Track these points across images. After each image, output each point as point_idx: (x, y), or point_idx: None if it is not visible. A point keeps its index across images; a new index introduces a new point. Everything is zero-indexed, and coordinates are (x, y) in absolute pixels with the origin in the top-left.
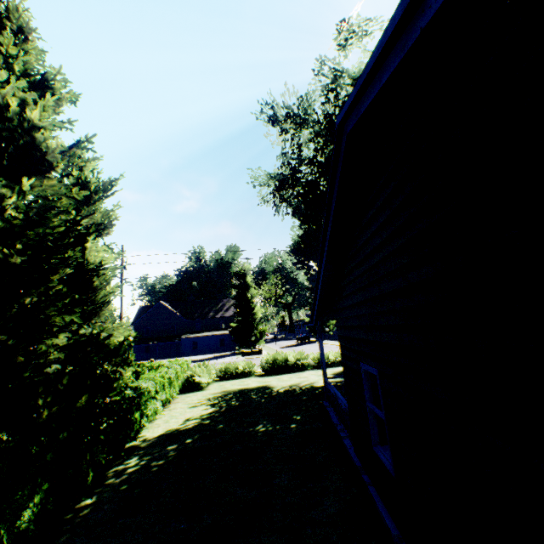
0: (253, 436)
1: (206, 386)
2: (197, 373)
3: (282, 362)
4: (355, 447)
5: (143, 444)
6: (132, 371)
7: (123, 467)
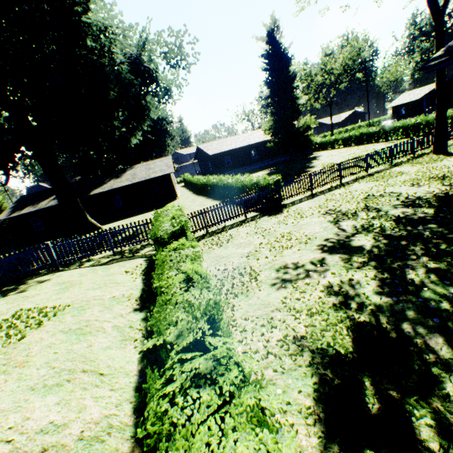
0: None
1: None
2: None
3: None
4: None
5: None
6: None
7: None
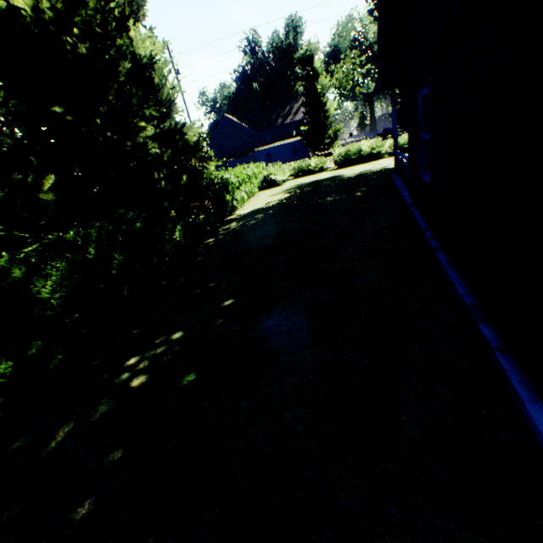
0: (322, 204)
1: (282, 184)
2: (272, 173)
3: (355, 154)
4: (410, 192)
5: (238, 217)
6: (215, 167)
7: (228, 227)
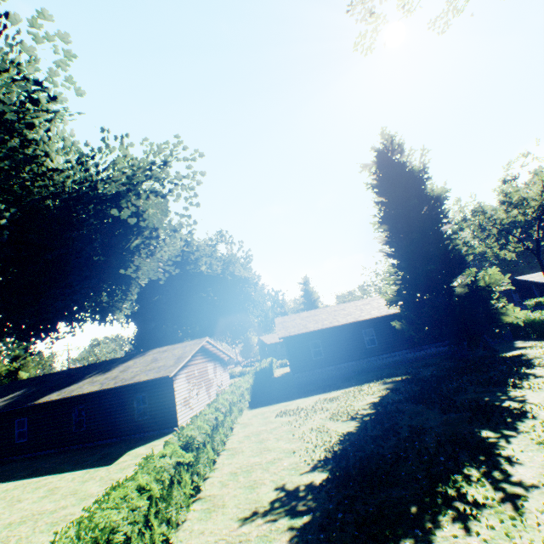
0: None
1: None
2: None
3: None
4: None
5: None
6: None
7: None
